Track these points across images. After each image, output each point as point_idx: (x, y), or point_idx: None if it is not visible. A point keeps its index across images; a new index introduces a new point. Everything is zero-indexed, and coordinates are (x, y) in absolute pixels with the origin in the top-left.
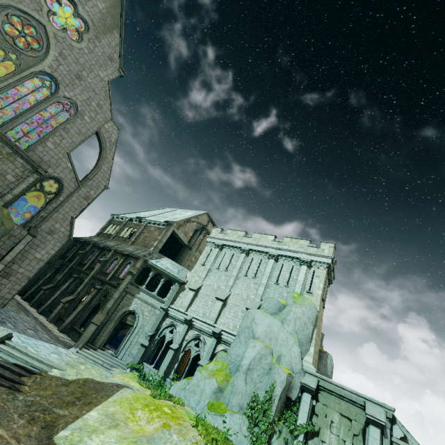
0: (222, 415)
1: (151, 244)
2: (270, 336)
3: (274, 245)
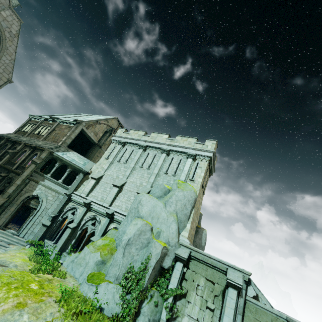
0: (98, 285)
1: (60, 139)
2: (153, 215)
3: (167, 142)
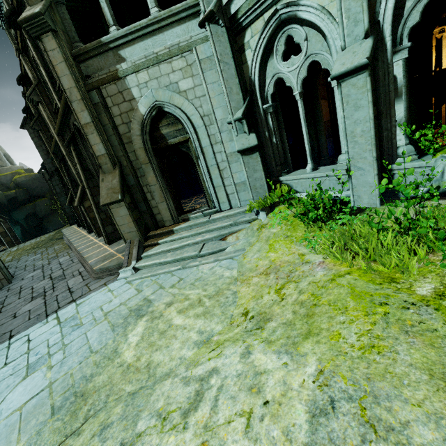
0: None
1: None
2: None
3: None
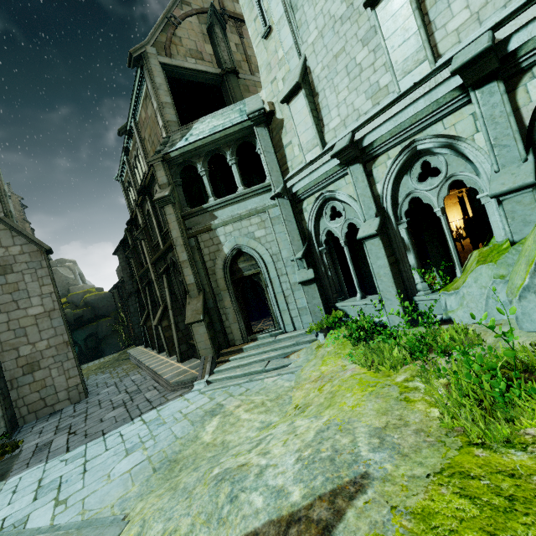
0: None
1: (160, 134)
2: None
3: None
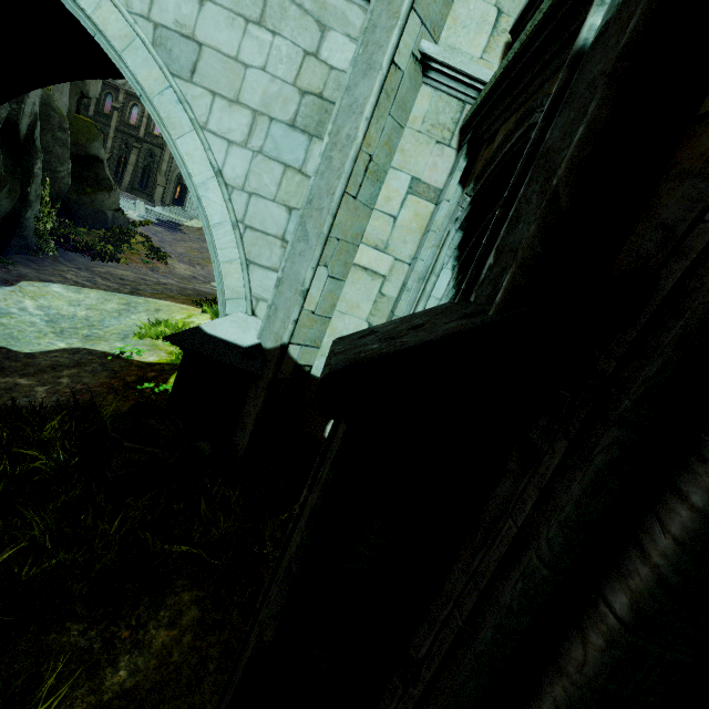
0: None
1: None
2: None
3: None
